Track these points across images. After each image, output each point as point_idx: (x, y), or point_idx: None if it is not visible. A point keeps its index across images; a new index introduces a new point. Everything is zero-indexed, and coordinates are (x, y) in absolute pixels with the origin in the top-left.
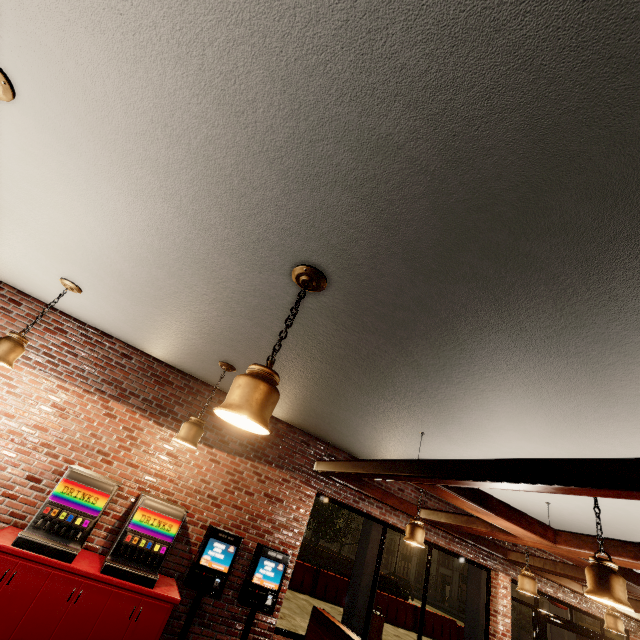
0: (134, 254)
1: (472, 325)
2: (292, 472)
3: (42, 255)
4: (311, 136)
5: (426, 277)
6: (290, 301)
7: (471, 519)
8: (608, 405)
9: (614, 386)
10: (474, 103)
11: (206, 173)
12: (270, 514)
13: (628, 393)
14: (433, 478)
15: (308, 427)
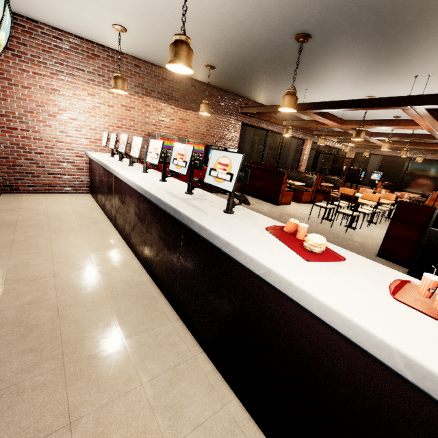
0: (200, 20)
1: (361, 55)
2: (231, 116)
3: (111, 13)
4: (347, 1)
5: (356, 41)
6: (283, 44)
7: (309, 122)
8: (391, 77)
9: (397, 72)
10: (408, 4)
11: (286, 1)
12: (225, 136)
13: (400, 73)
14: (311, 110)
15: (238, 91)
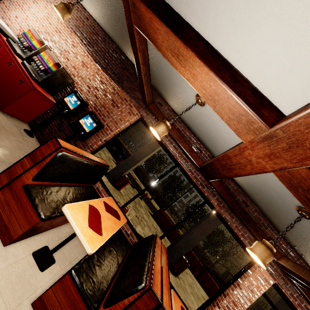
0: None
1: None
2: (131, 98)
3: None
4: None
5: None
6: None
7: (222, 153)
8: None
9: None
10: None
11: None
12: (109, 109)
13: None
14: None
15: None
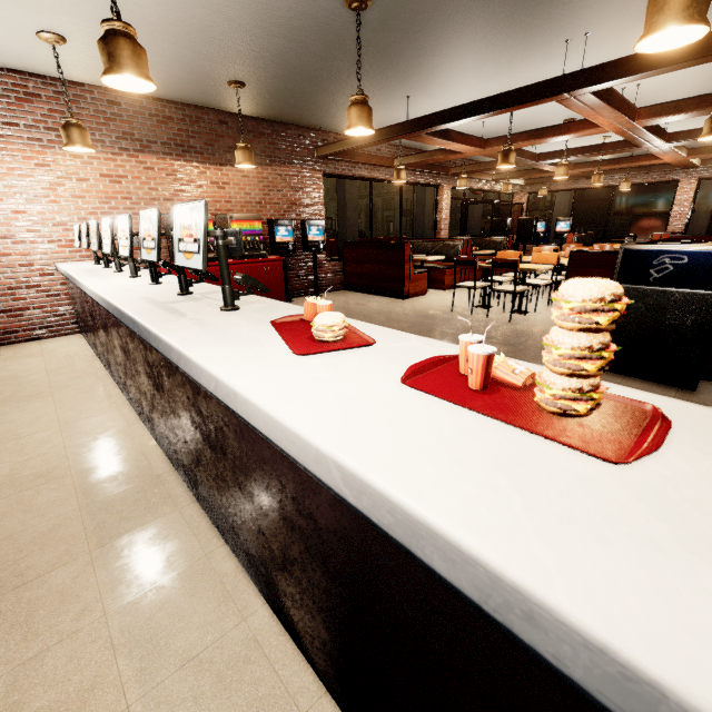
0: None
1: (465, 17)
2: (301, 165)
3: (23, 11)
4: None
5: None
6: (333, 19)
7: (433, 153)
8: (530, 49)
9: (535, 38)
10: None
11: None
12: (299, 200)
13: (541, 40)
14: (422, 131)
15: (303, 120)
